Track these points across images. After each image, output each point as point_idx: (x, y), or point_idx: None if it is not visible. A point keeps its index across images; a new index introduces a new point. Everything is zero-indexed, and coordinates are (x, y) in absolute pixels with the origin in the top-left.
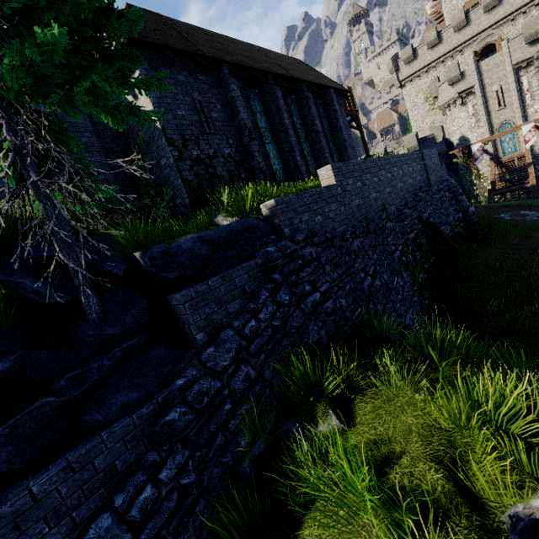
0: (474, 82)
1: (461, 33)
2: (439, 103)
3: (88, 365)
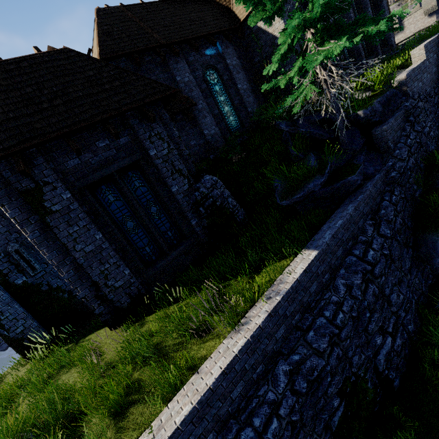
0: None
1: None
2: None
3: (357, 158)
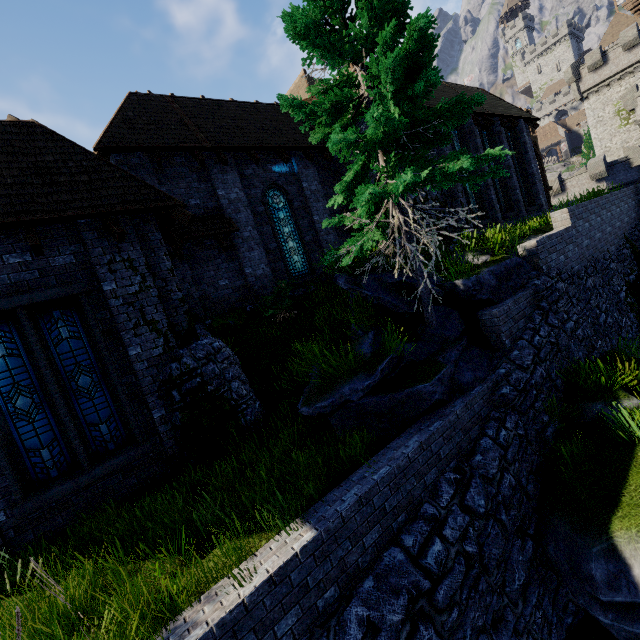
0: None
1: None
2: (636, 117)
3: (447, 352)
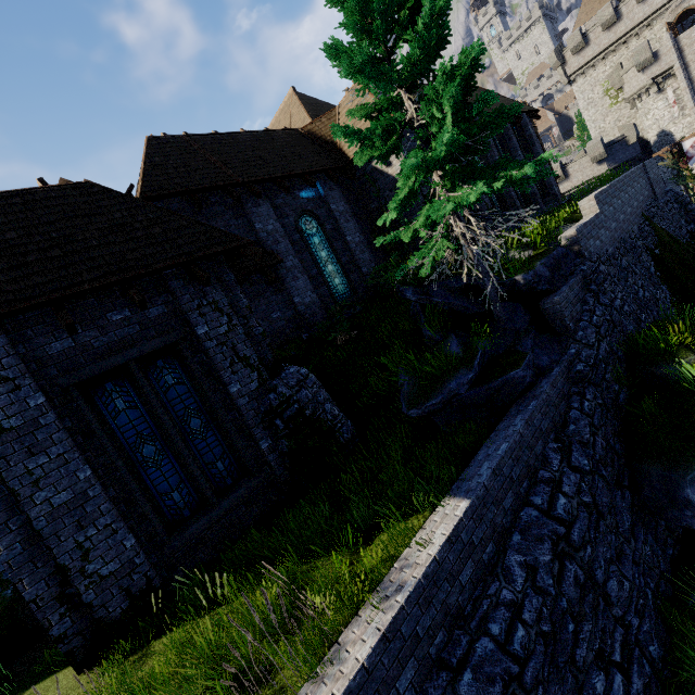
0: (673, 61)
1: (646, 3)
2: (625, 94)
3: (523, 342)
